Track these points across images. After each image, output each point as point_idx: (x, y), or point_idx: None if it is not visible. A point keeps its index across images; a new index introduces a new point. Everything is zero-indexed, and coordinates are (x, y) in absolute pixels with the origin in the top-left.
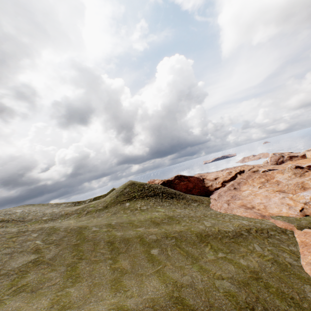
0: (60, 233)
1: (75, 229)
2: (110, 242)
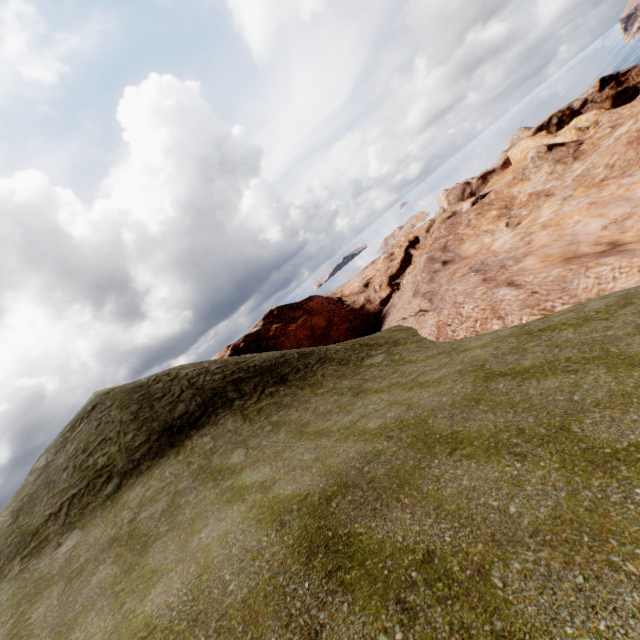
0: None
1: None
2: None
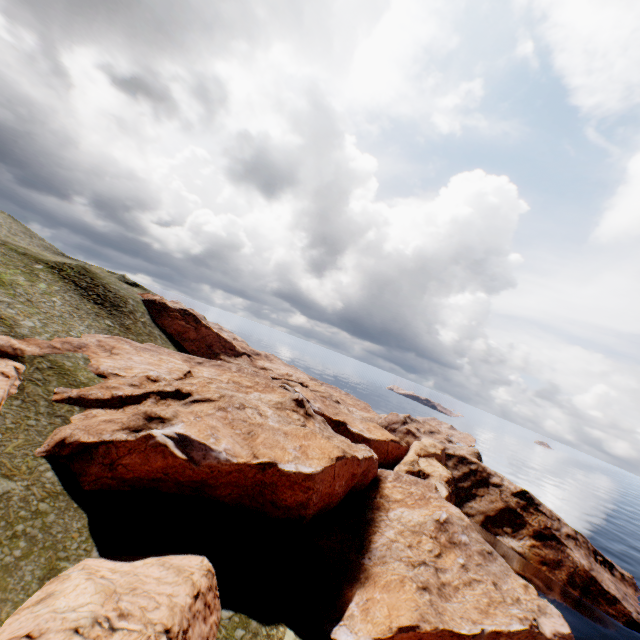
0: None
1: None
2: None
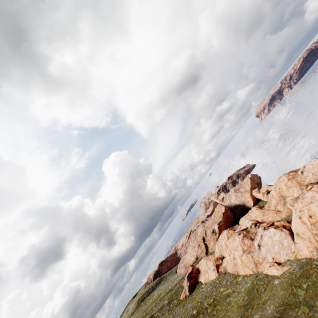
0: None
1: None
2: (143, 317)
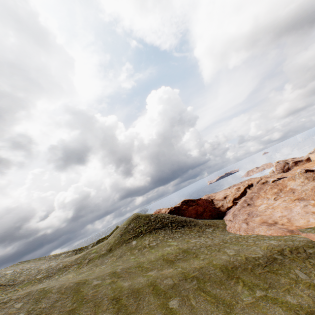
0: (52, 297)
1: (71, 287)
2: (115, 299)
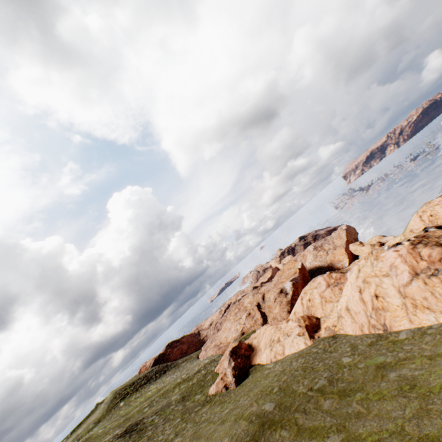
0: None
1: (85, 439)
2: (117, 426)
